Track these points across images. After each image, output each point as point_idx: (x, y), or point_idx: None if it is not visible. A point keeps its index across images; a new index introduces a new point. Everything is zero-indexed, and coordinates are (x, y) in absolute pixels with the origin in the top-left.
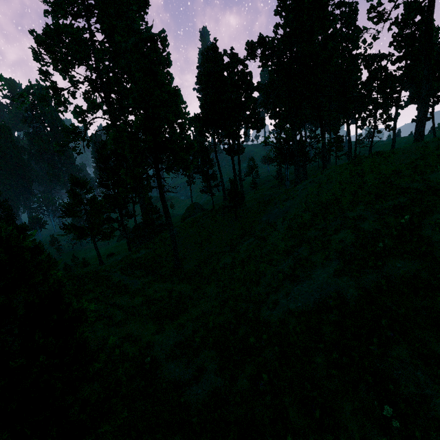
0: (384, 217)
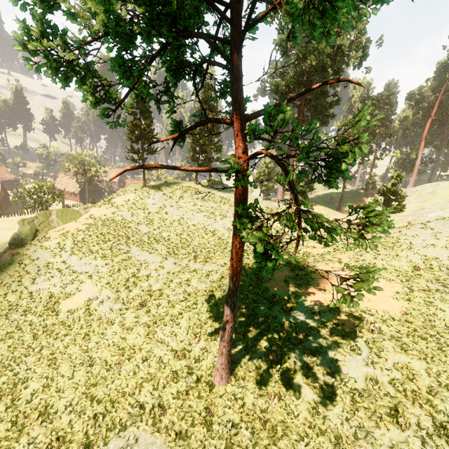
0: None
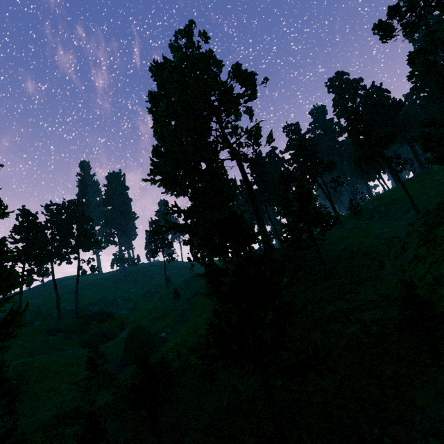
0: None
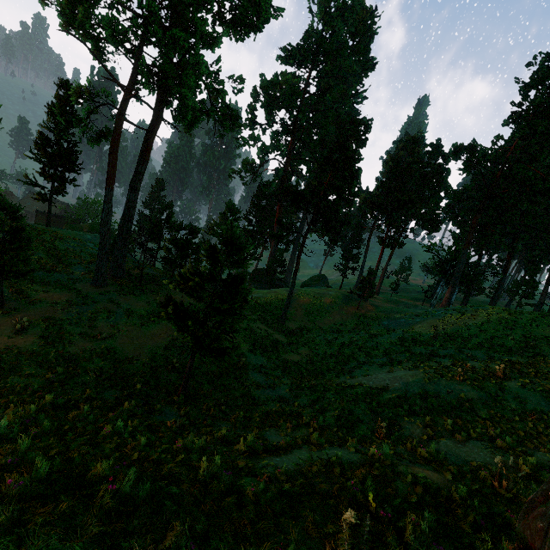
0: (491, 363)
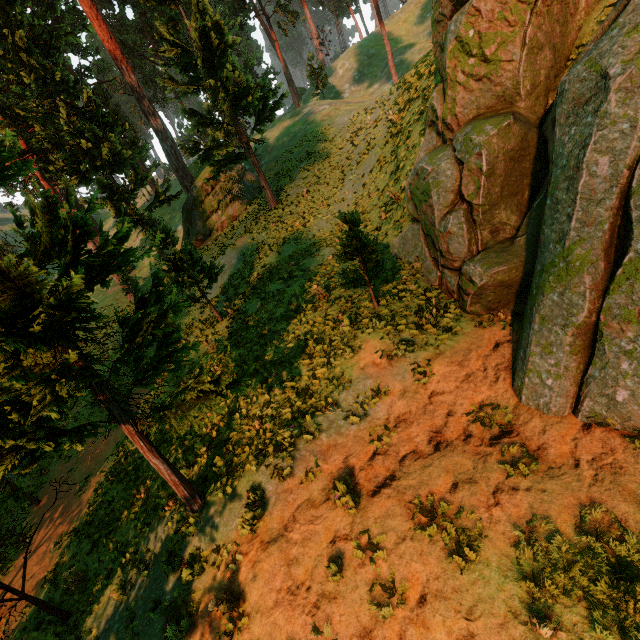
0: None
